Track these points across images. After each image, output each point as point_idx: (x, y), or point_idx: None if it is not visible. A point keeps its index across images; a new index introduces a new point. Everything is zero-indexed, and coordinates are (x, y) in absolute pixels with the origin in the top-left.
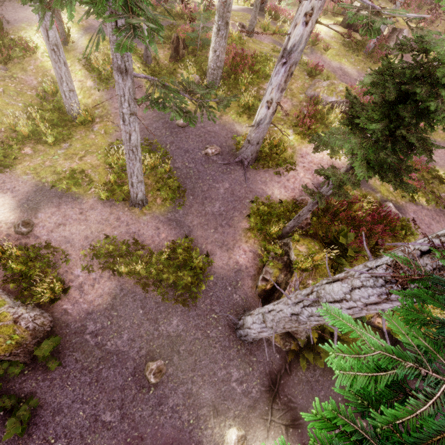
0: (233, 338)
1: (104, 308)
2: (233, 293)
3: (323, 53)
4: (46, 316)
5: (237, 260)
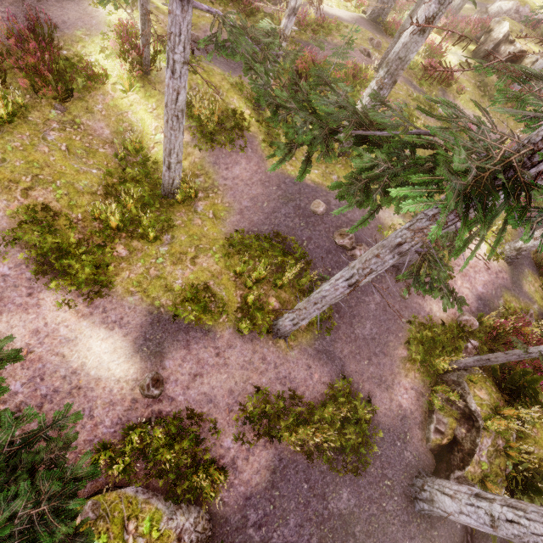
0: (412, 510)
1: (263, 488)
2: (404, 449)
3: (456, 98)
4: (203, 515)
5: (400, 402)
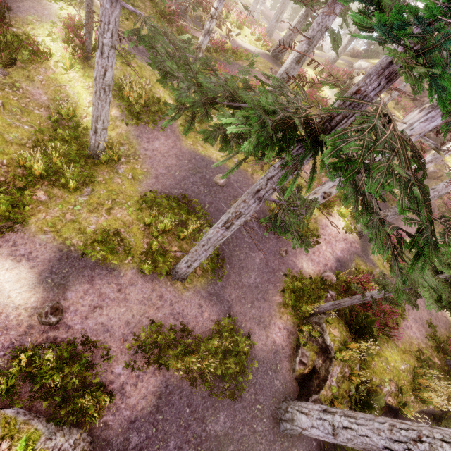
0: (277, 431)
1: (148, 412)
2: (274, 378)
3: None
4: (85, 437)
5: (274, 339)
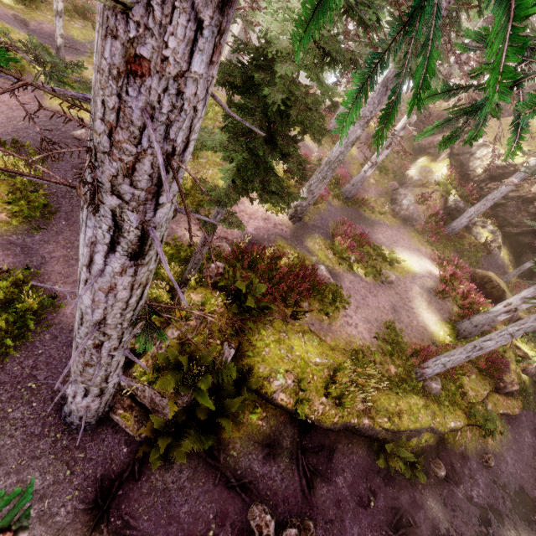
0: (54, 422)
1: None
2: None
3: None
4: None
5: None
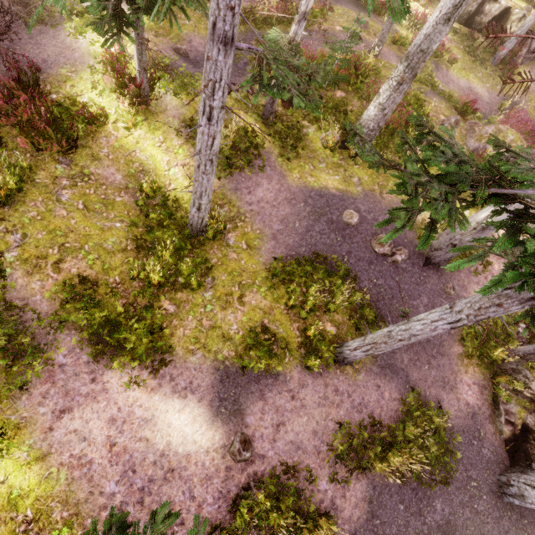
0: (501, 505)
1: (365, 520)
2: (481, 447)
3: (448, 68)
4: None
5: (466, 400)
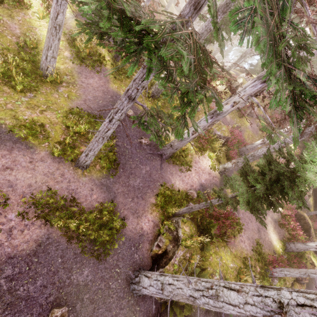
0: (127, 291)
1: (27, 253)
2: (135, 252)
3: None
4: None
5: (142, 226)
